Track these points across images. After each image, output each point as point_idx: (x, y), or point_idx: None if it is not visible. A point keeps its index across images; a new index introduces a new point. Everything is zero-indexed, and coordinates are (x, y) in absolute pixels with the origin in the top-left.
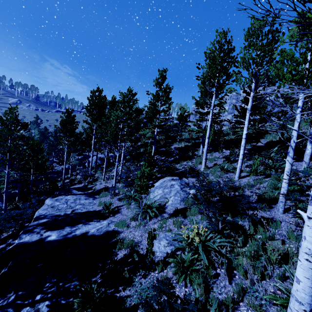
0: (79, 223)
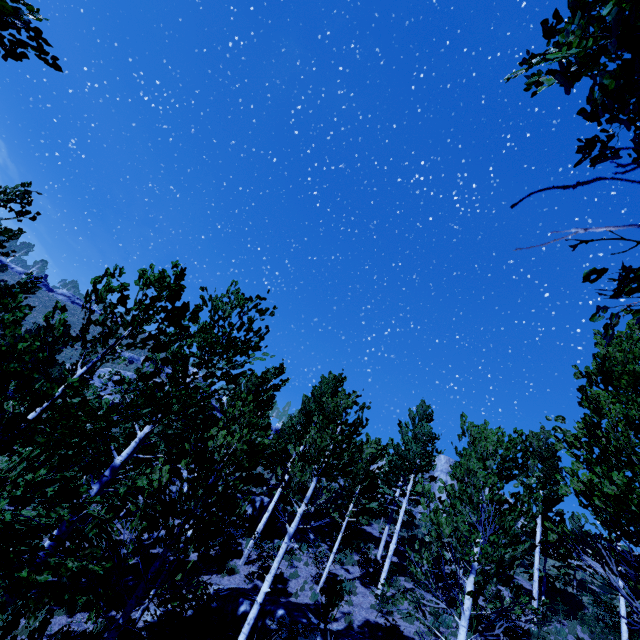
0: None
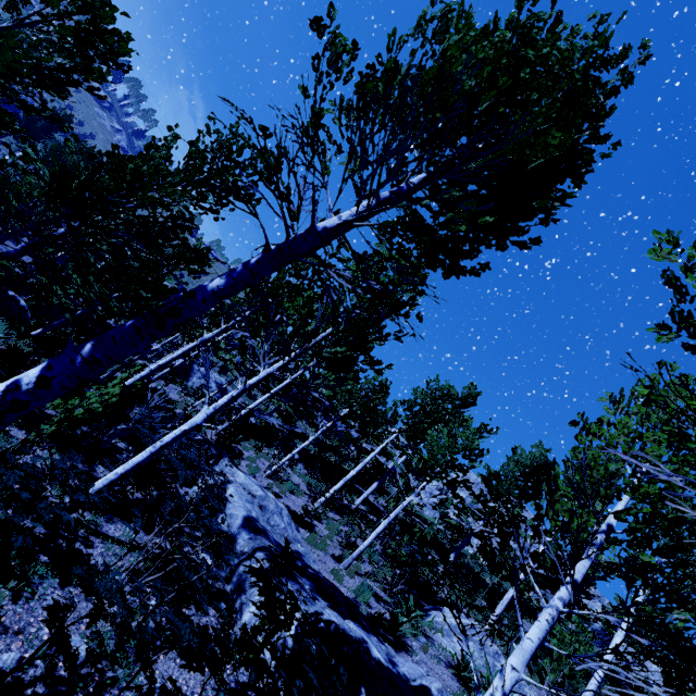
0: (363, 626)
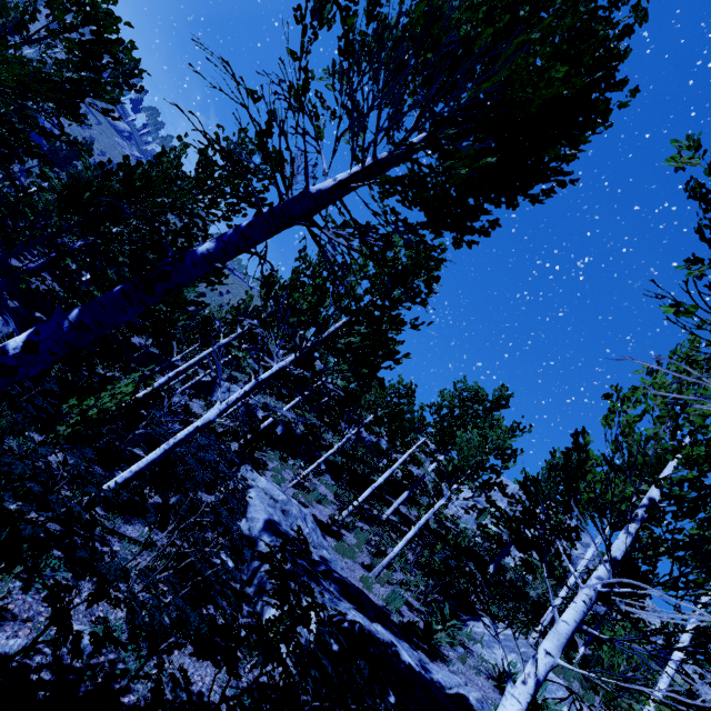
0: (394, 632)
